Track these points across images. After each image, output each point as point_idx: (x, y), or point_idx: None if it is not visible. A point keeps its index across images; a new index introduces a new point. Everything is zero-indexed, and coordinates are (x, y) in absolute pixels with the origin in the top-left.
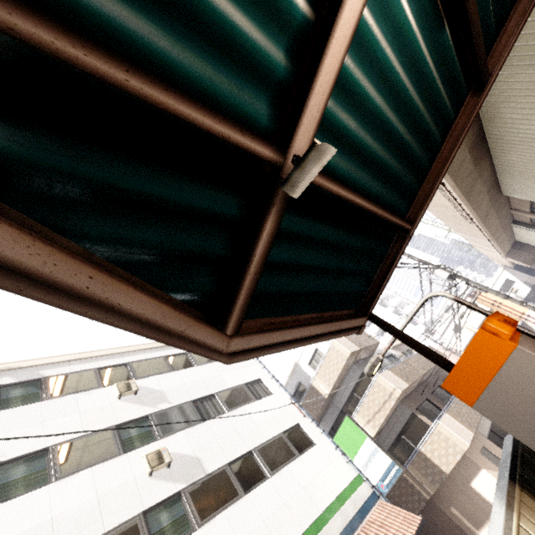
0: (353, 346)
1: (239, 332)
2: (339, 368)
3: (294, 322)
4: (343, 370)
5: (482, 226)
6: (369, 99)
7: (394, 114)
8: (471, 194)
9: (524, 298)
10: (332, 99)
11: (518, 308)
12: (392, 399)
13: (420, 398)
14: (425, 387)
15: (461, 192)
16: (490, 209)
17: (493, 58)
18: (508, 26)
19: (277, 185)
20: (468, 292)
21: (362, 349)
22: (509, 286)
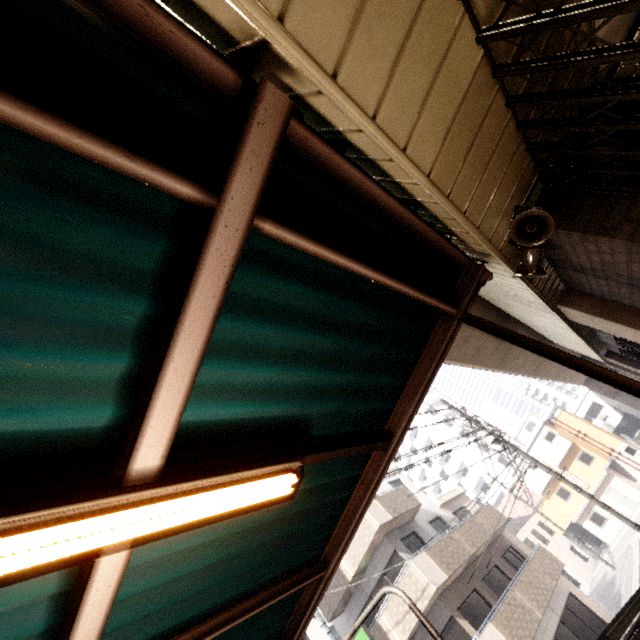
0: (384, 514)
1: None
2: (366, 543)
3: None
4: (370, 546)
5: (535, 377)
6: (194, 570)
7: (255, 530)
8: (506, 362)
9: (615, 427)
10: (137, 597)
11: (607, 443)
12: (425, 597)
13: (465, 589)
14: (472, 574)
15: (490, 367)
16: (541, 361)
17: (397, 416)
18: (408, 390)
19: None
20: (546, 418)
21: (396, 517)
22: (596, 411)
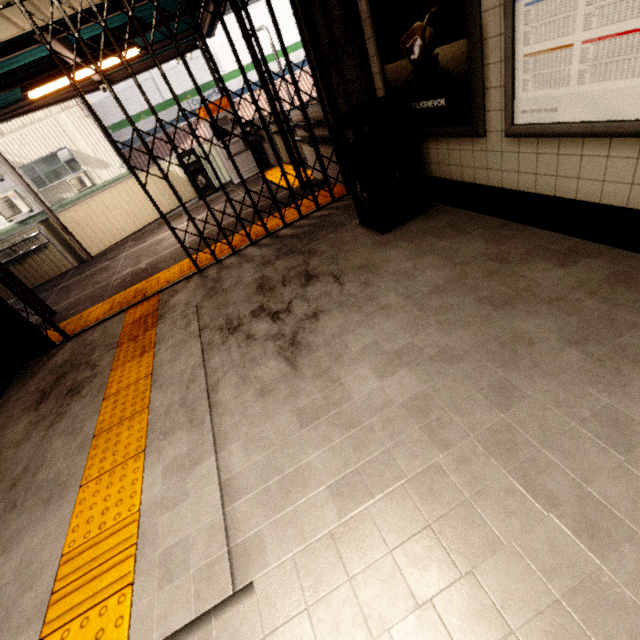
0: None
1: (114, 78)
2: None
3: (143, 64)
4: None
5: None
6: None
7: None
8: None
9: None
10: None
11: None
12: None
13: None
14: None
15: None
16: None
17: None
18: None
19: (97, 82)
20: None
21: None
22: None
